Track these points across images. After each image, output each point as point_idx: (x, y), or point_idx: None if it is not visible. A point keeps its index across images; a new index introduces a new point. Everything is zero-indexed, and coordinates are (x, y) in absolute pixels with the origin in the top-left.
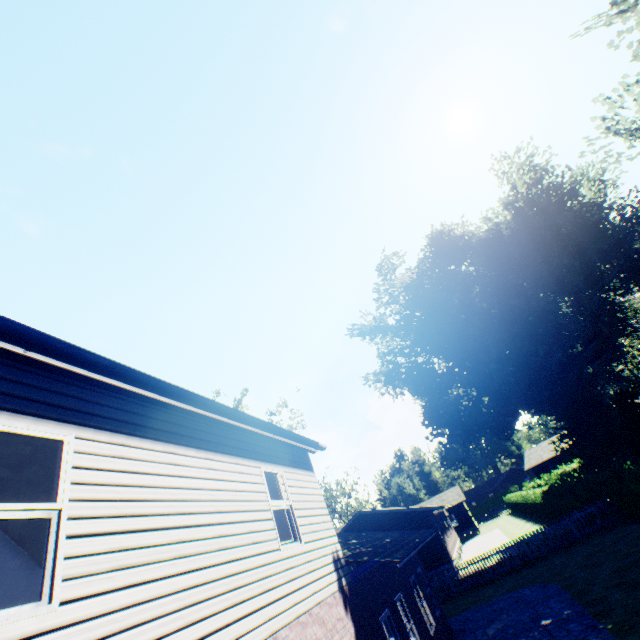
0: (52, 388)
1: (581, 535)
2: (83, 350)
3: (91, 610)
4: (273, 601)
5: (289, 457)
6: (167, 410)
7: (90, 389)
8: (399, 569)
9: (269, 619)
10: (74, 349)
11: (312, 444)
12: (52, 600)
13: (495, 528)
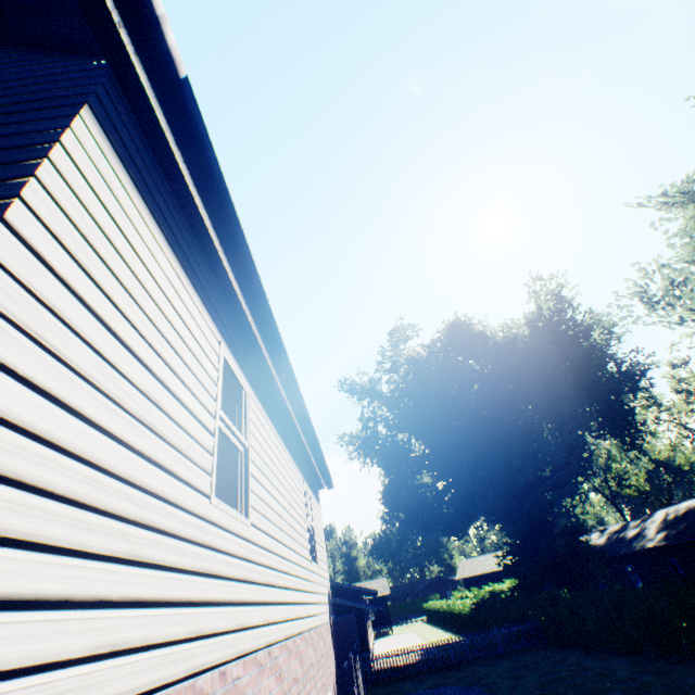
0: (242, 345)
1: (505, 650)
2: (275, 323)
3: (258, 539)
4: (309, 602)
5: (312, 483)
6: (274, 398)
7: (252, 357)
8: (350, 632)
9: (308, 616)
10: (273, 320)
11: (329, 479)
12: (248, 517)
13: (410, 632)
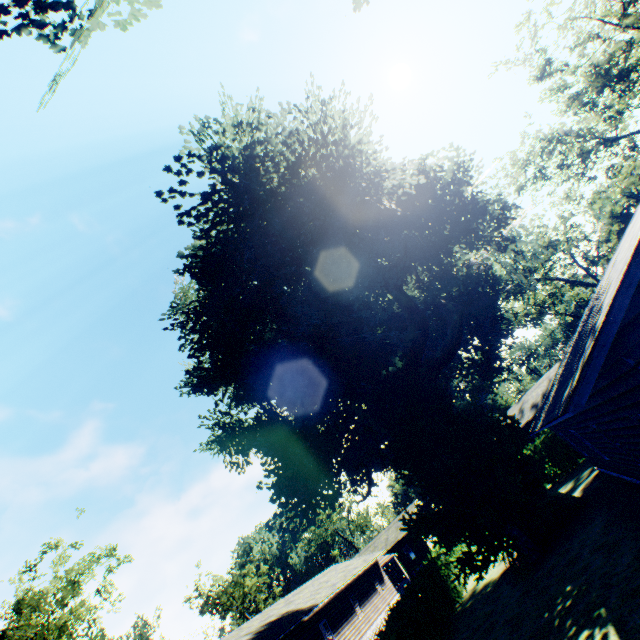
0: None
1: None
2: None
3: None
4: None
5: None
6: None
7: None
8: None
9: None
10: None
11: None
12: None
13: None
